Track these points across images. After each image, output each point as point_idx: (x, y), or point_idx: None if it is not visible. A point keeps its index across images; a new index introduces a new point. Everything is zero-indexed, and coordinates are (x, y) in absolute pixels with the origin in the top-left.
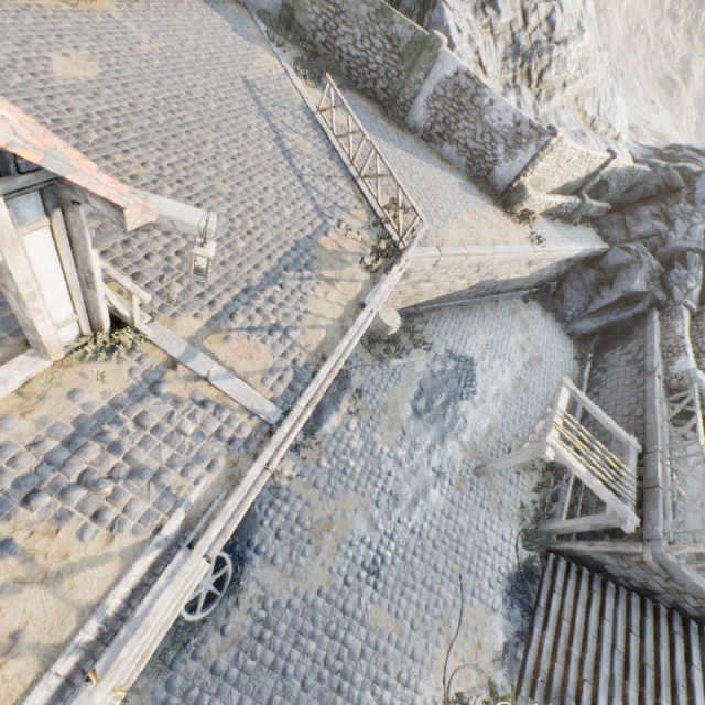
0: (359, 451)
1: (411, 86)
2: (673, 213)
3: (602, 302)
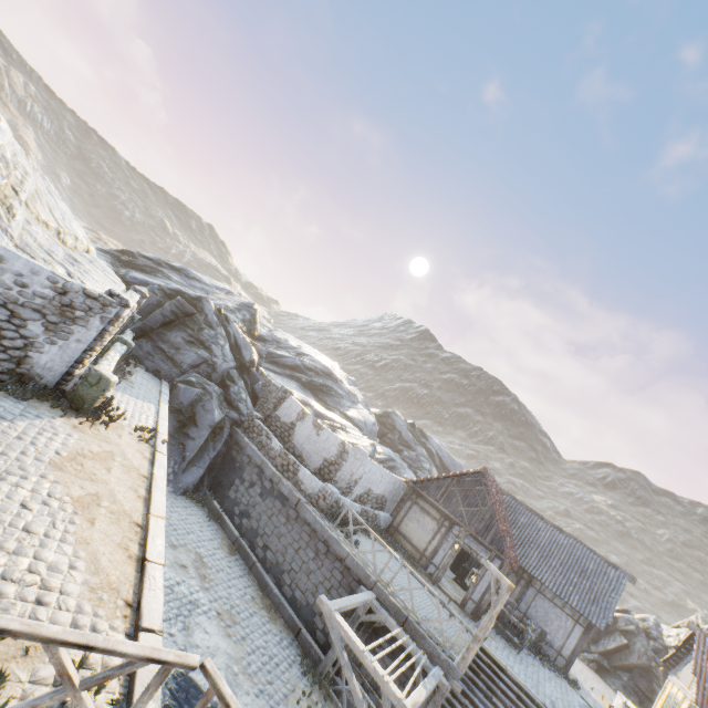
0: None
1: None
2: (207, 339)
3: (197, 444)
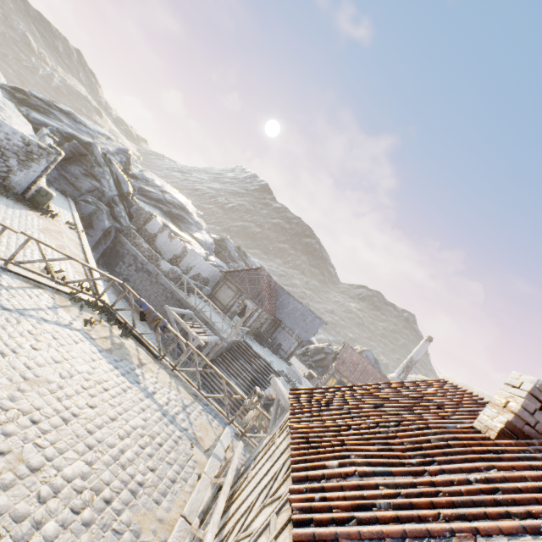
0: None
1: None
2: (98, 174)
3: (95, 239)
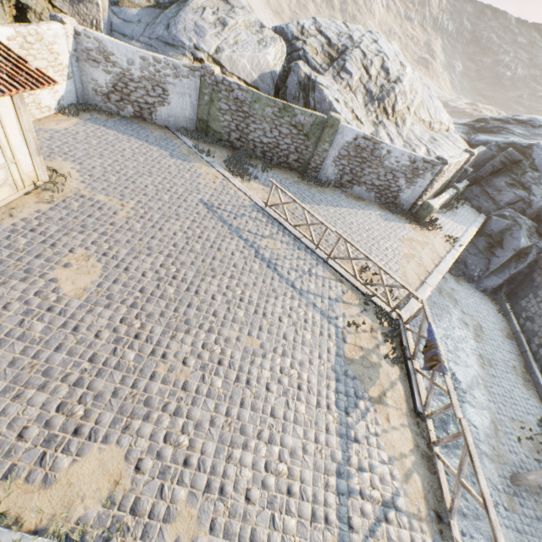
0: None
1: (319, 154)
2: (526, 181)
3: (499, 261)
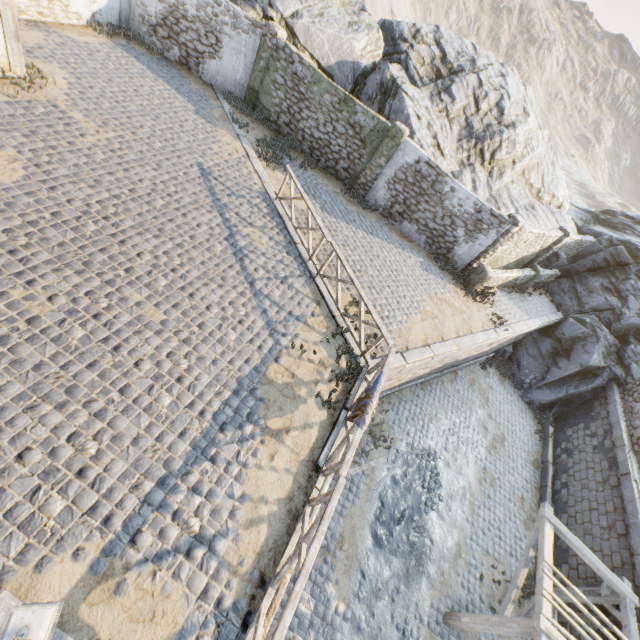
0: (309, 617)
1: (372, 169)
2: (625, 289)
3: (559, 373)
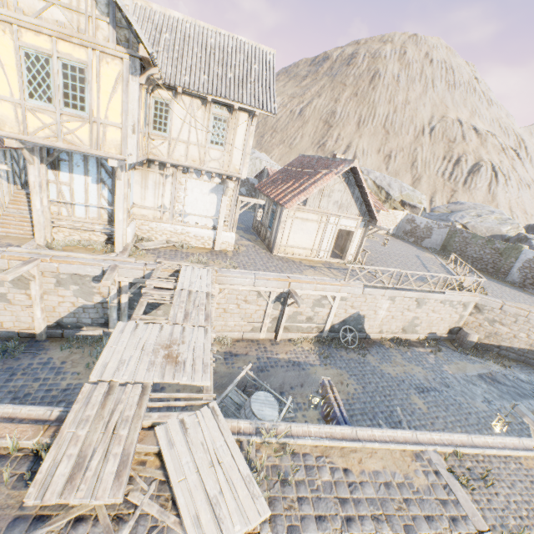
0: (430, 362)
1: (507, 264)
2: None
3: None
